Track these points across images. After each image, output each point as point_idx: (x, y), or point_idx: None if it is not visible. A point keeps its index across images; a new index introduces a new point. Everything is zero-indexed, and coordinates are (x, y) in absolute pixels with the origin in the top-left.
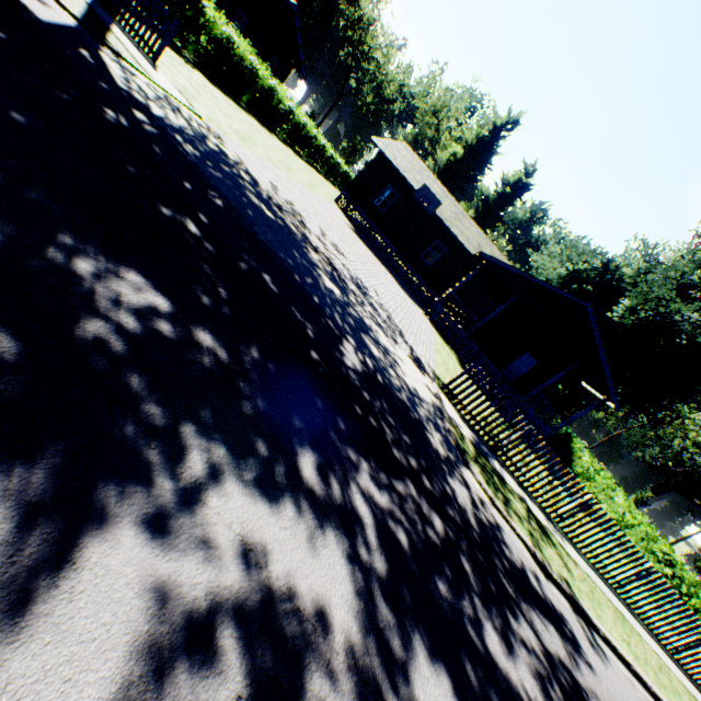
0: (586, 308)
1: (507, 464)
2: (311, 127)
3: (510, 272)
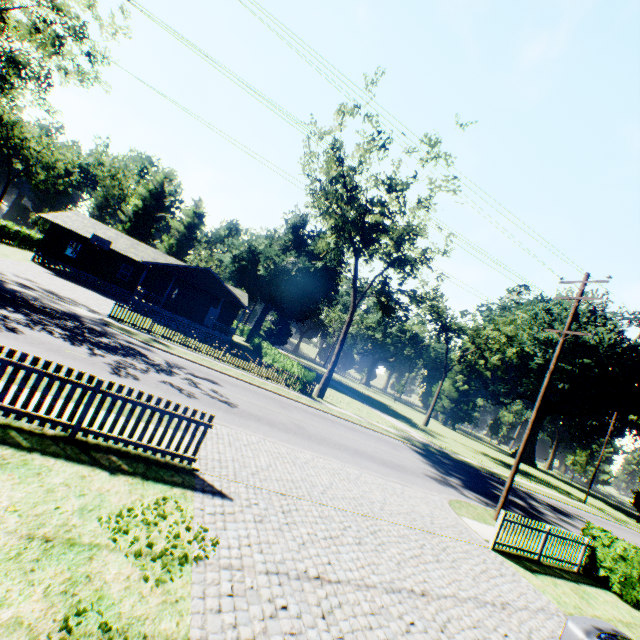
0: (210, 270)
1: (155, 335)
2: None
3: (165, 266)
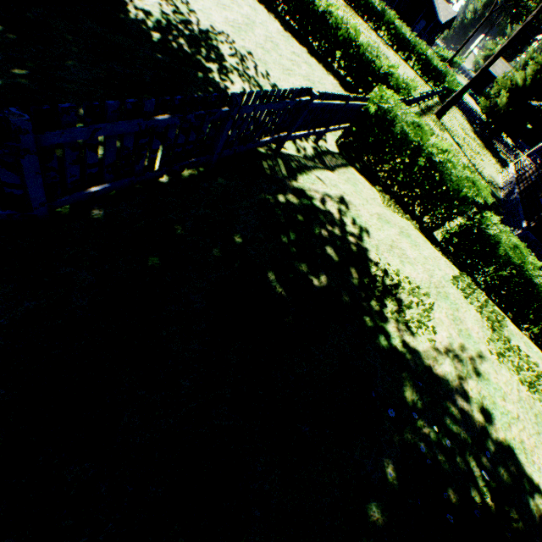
0: None
1: None
2: (454, 59)
3: None
